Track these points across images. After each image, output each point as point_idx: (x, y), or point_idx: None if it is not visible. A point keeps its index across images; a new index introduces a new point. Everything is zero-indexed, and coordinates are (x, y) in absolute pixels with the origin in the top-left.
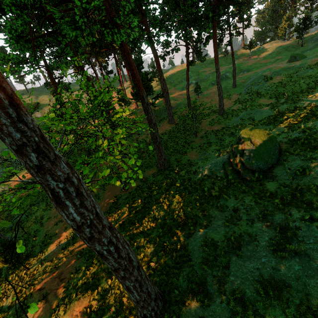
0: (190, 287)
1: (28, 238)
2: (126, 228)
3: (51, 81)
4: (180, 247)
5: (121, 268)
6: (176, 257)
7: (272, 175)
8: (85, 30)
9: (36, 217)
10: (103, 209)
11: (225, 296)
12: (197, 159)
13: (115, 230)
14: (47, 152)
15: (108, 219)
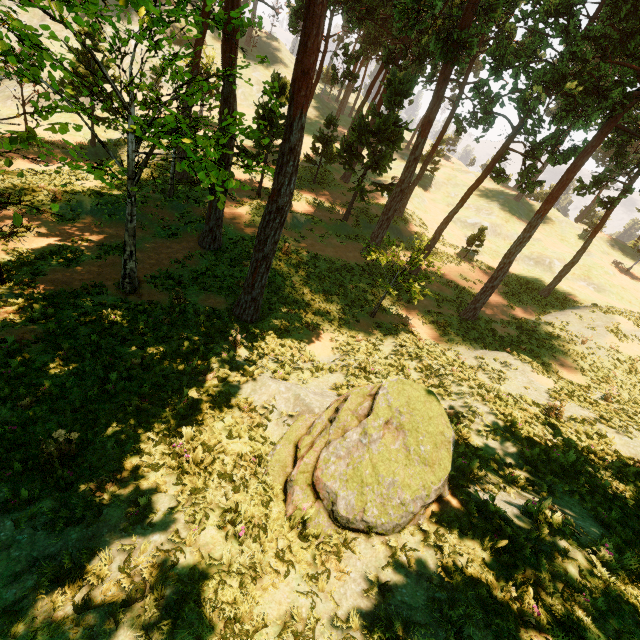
0: None
1: None
2: None
3: None
4: None
5: None
6: None
7: (338, 555)
8: None
9: None
10: (44, 286)
11: None
12: (318, 355)
13: None
14: None
15: None
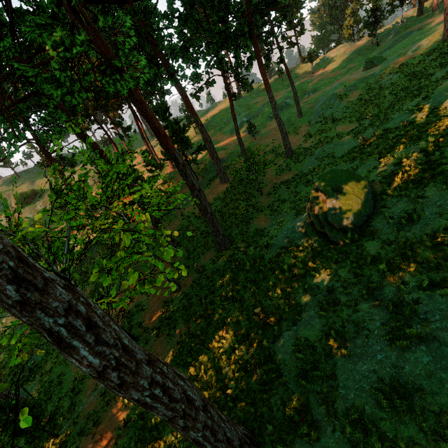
0: (287, 416)
1: (50, 388)
2: (187, 346)
3: (47, 158)
4: (264, 360)
5: (179, 415)
6: (262, 375)
7: (370, 230)
8: (74, 85)
9: (57, 354)
10: (151, 323)
11: (337, 420)
12: (268, 225)
13: (158, 363)
14: (31, 279)
15: (144, 349)
